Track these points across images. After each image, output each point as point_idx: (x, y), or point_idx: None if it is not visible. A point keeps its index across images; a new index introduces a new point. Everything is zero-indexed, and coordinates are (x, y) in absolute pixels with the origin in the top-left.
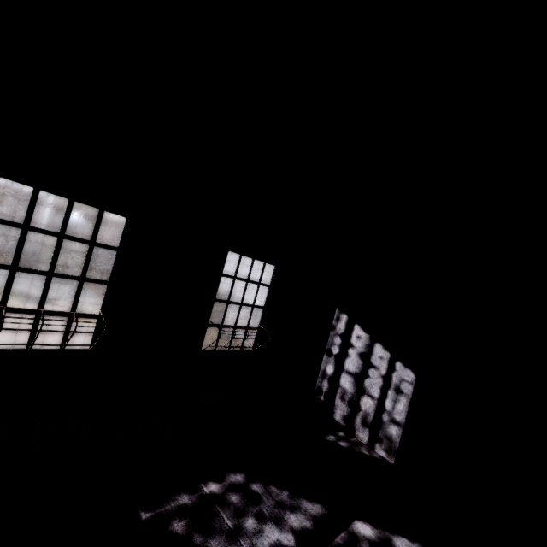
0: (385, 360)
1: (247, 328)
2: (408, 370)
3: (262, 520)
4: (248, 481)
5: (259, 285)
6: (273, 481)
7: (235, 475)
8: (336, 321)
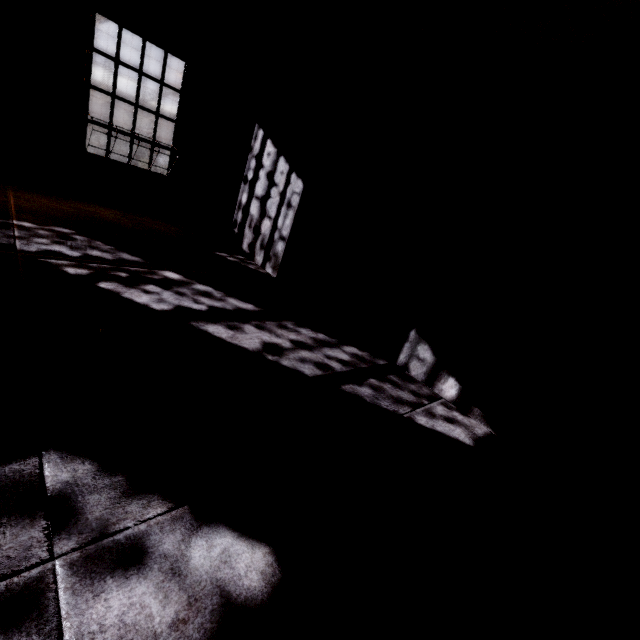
0: (285, 174)
1: (152, 143)
2: (299, 180)
3: (58, 244)
4: (74, 234)
5: (161, 86)
6: (105, 242)
7: (63, 229)
8: (254, 141)
